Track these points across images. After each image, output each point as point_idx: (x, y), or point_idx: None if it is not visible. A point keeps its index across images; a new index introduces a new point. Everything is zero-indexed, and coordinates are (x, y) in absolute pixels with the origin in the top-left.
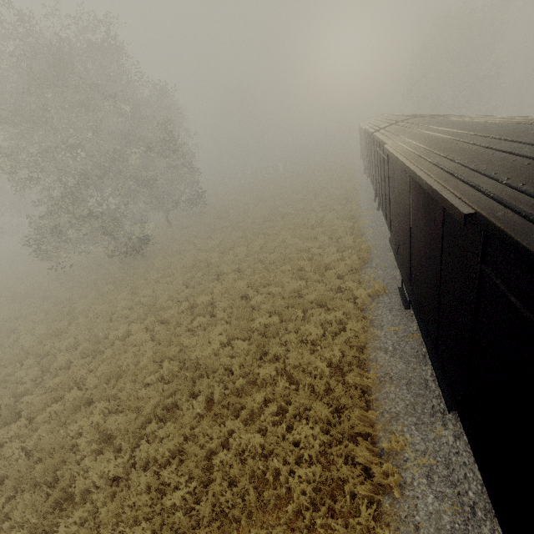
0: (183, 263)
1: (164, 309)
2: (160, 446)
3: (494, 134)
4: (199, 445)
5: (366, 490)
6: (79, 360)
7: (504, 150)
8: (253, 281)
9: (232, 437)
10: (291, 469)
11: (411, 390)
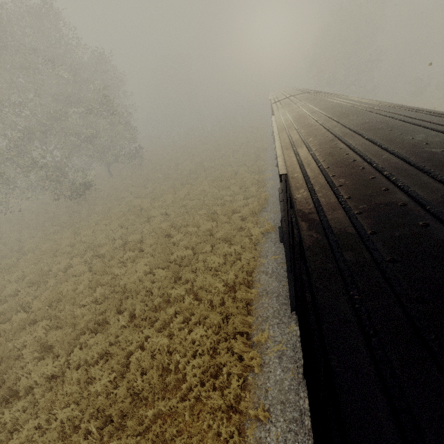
0: (120, 208)
1: (101, 246)
2: (90, 351)
3: (332, 114)
4: (122, 348)
5: (238, 370)
6: (26, 289)
7: (326, 128)
8: (176, 223)
9: (148, 341)
10: (189, 360)
11: (279, 301)
